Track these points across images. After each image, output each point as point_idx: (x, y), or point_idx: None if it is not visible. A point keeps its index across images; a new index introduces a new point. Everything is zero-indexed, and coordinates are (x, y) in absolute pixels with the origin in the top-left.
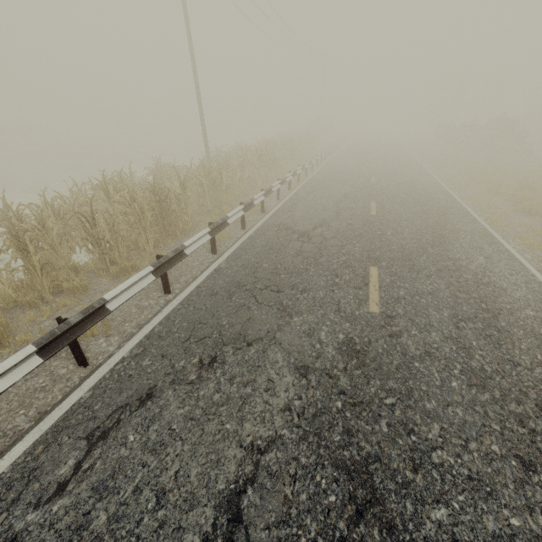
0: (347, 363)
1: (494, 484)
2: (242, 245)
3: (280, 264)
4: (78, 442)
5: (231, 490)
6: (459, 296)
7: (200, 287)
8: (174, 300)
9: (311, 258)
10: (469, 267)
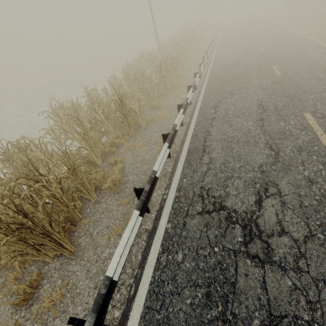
0: (276, 85)
1: (325, 91)
2: (210, 73)
3: (233, 73)
4: (210, 109)
5: (258, 104)
6: (311, 65)
7: (208, 85)
8: (202, 89)
9: (245, 69)
10: (315, 58)
